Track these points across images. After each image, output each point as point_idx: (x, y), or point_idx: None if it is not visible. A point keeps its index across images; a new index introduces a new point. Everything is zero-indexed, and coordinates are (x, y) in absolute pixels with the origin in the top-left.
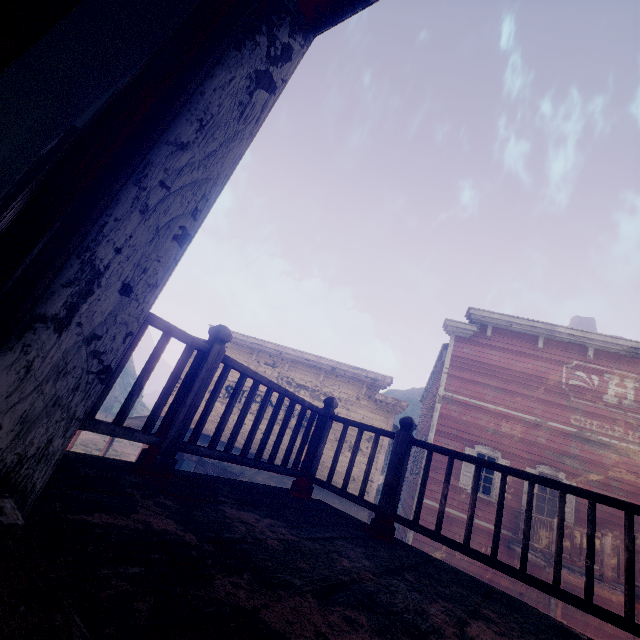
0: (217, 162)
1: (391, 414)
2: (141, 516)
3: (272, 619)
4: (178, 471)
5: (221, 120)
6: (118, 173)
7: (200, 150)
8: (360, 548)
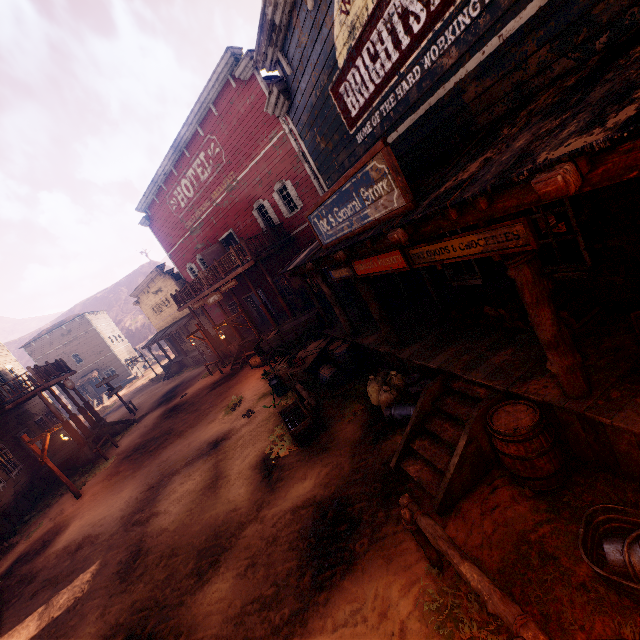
0: None
1: (171, 278)
2: None
3: None
4: None
5: None
6: None
7: None
8: None
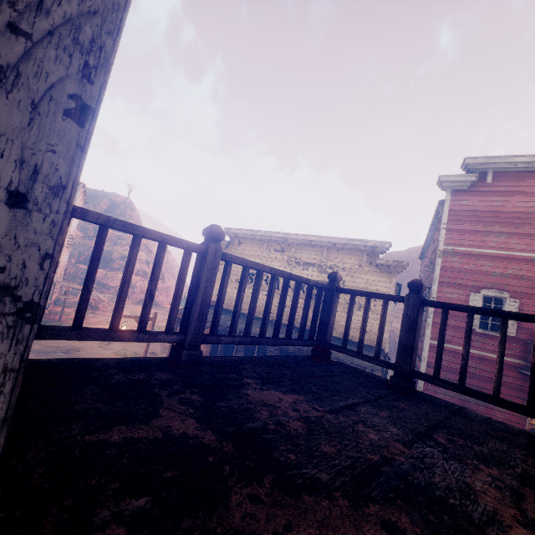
0: None
1: (393, 274)
2: (162, 420)
3: None
4: (207, 358)
5: None
6: None
7: None
8: (384, 411)
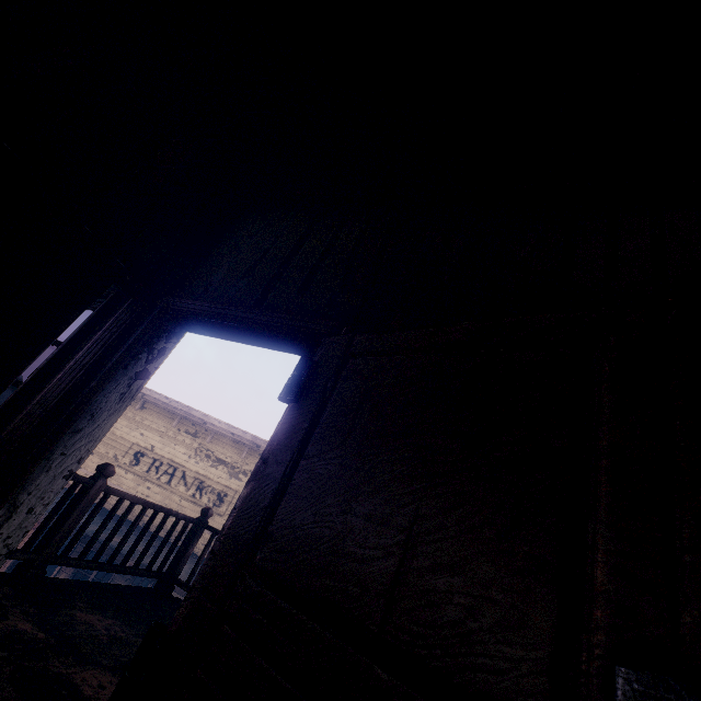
0: (100, 429)
1: None
2: (11, 621)
3: (76, 678)
4: (46, 578)
5: (107, 408)
6: (38, 460)
7: (90, 428)
8: None
